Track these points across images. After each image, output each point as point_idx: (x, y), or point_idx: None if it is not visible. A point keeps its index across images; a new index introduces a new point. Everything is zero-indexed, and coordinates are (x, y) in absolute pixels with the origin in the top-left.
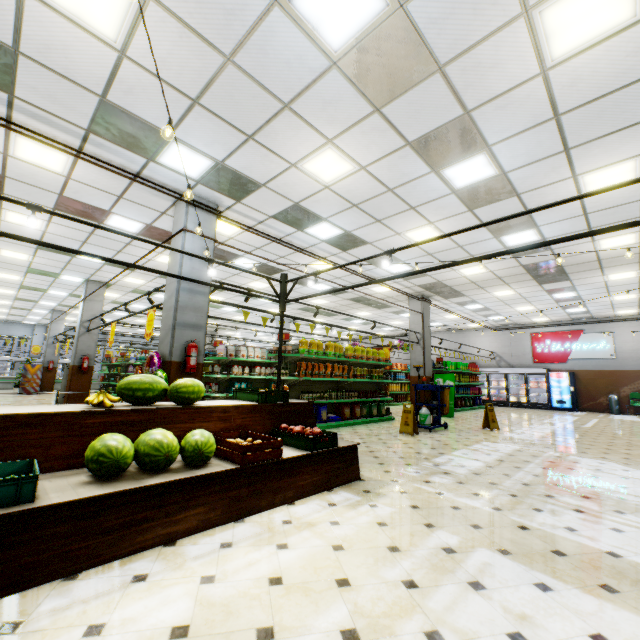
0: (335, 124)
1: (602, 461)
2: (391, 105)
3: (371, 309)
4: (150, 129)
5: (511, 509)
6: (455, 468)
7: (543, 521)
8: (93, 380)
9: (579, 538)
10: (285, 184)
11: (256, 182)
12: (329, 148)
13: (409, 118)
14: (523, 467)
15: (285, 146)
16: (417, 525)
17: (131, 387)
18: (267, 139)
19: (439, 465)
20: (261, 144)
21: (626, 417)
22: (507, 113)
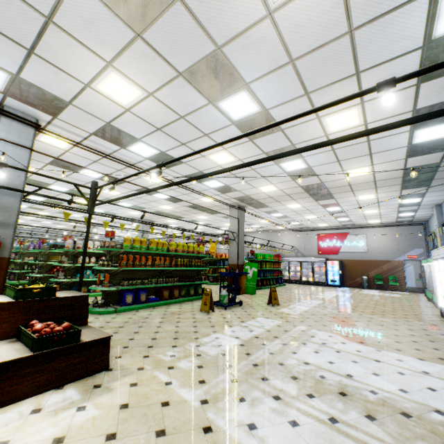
0: (106, 46)
1: (332, 334)
2: (149, 32)
3: (207, 214)
4: None
5: (217, 401)
6: (211, 348)
7: (234, 417)
8: None
9: (251, 441)
10: (89, 104)
11: (61, 99)
12: (112, 71)
13: (171, 48)
14: (268, 344)
15: (70, 64)
16: (97, 438)
17: None
18: (49, 55)
19: (200, 346)
20: (45, 60)
21: (371, 291)
22: (252, 53)
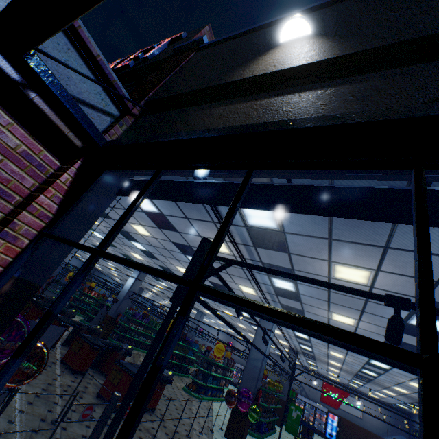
0: None
1: None
2: None
3: None
4: (301, 314)
5: None
6: None
7: None
8: (50, 288)
9: None
10: None
11: None
12: None
13: None
14: None
15: None
16: None
17: None
18: None
19: None
20: None
21: None
22: None
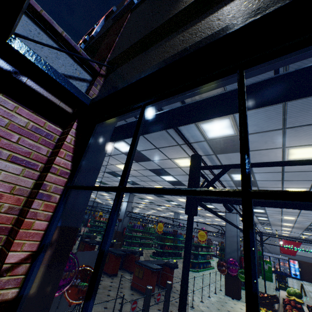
0: None
1: None
2: None
3: None
4: None
5: None
6: None
7: None
8: None
9: None
10: None
11: None
12: None
13: None
14: None
15: None
16: None
17: (296, 294)
18: None
19: None
20: None
21: None
22: None
